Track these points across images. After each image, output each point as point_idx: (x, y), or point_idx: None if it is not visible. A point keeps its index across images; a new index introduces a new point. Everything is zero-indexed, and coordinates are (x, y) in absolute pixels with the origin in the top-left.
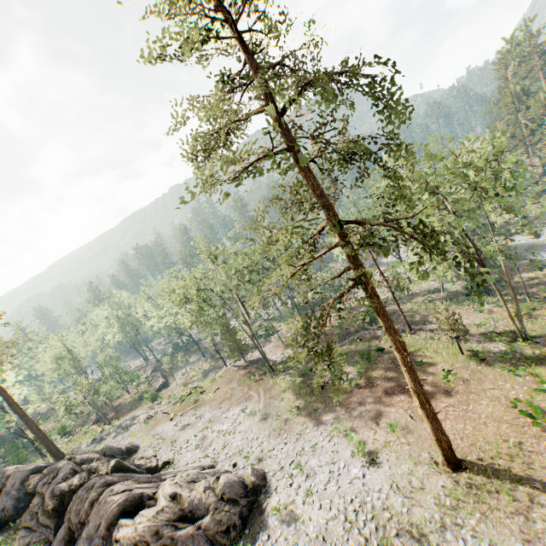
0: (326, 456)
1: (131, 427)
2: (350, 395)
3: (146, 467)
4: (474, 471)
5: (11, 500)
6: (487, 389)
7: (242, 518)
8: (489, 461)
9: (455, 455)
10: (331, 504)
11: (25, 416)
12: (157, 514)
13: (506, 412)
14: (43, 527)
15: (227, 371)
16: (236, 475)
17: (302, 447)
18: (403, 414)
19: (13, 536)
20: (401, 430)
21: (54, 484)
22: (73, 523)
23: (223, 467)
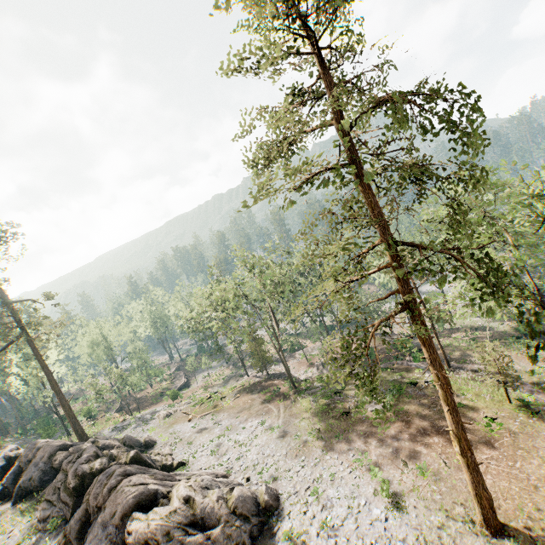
0: (345, 489)
1: (151, 421)
2: (376, 427)
3: (161, 464)
4: (519, 540)
5: (38, 471)
6: (539, 447)
7: (252, 537)
8: (538, 532)
9: (496, 516)
10: (347, 543)
11: (60, 394)
12: (170, 514)
13: None
14: (62, 504)
15: (248, 381)
16: (250, 490)
17: (320, 474)
18: (435, 458)
19: (34, 506)
20: (432, 475)
21: (77, 463)
22: (91, 506)
23: (237, 478)
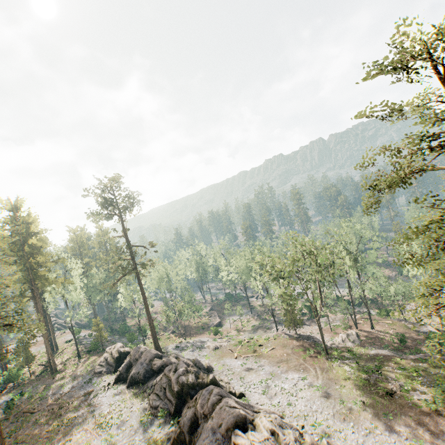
0: None
1: (203, 349)
2: (426, 417)
3: (229, 391)
4: None
5: (142, 369)
6: None
7: None
8: None
9: None
10: None
11: (149, 314)
12: (265, 441)
13: None
14: (167, 400)
15: (278, 335)
16: (314, 439)
17: (373, 444)
18: None
19: (142, 394)
20: None
21: (177, 373)
22: (199, 412)
23: (291, 422)
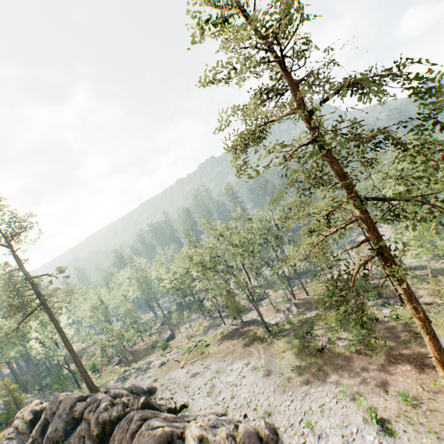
0: (335, 418)
1: (148, 371)
2: (350, 360)
3: (167, 408)
4: None
5: (61, 422)
6: None
7: None
8: None
9: None
10: None
11: (72, 352)
12: None
13: None
14: None
15: (226, 329)
16: (251, 425)
17: (309, 406)
18: (411, 384)
19: None
20: (413, 400)
21: (97, 412)
22: None
23: (234, 416)
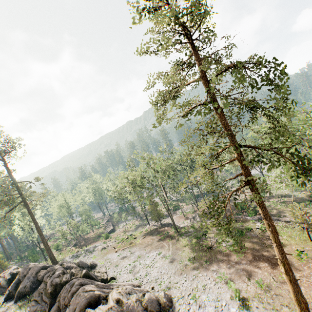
0: (212, 295)
1: (93, 252)
2: (229, 256)
3: (101, 278)
4: None
5: (29, 282)
6: None
7: None
8: None
9: None
10: None
11: (42, 235)
12: (108, 310)
13: None
14: (43, 302)
15: (149, 228)
16: (154, 295)
17: (196, 285)
18: (267, 275)
19: (27, 303)
20: (266, 287)
21: (52, 277)
22: (61, 304)
23: (146, 287)
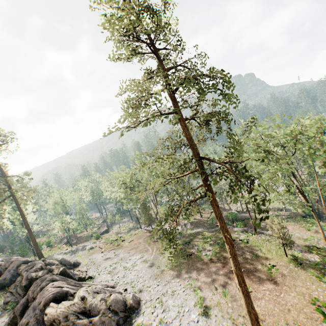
0: (179, 301)
1: (81, 251)
2: (205, 265)
3: (78, 277)
4: None
5: (10, 275)
6: (297, 285)
7: (118, 324)
8: None
9: (259, 325)
10: None
11: (30, 231)
12: (70, 306)
13: (306, 306)
14: (18, 295)
15: (140, 231)
16: (122, 296)
17: (166, 290)
18: (234, 286)
19: (5, 295)
20: (230, 297)
21: (29, 272)
22: (30, 297)
23: (119, 289)
